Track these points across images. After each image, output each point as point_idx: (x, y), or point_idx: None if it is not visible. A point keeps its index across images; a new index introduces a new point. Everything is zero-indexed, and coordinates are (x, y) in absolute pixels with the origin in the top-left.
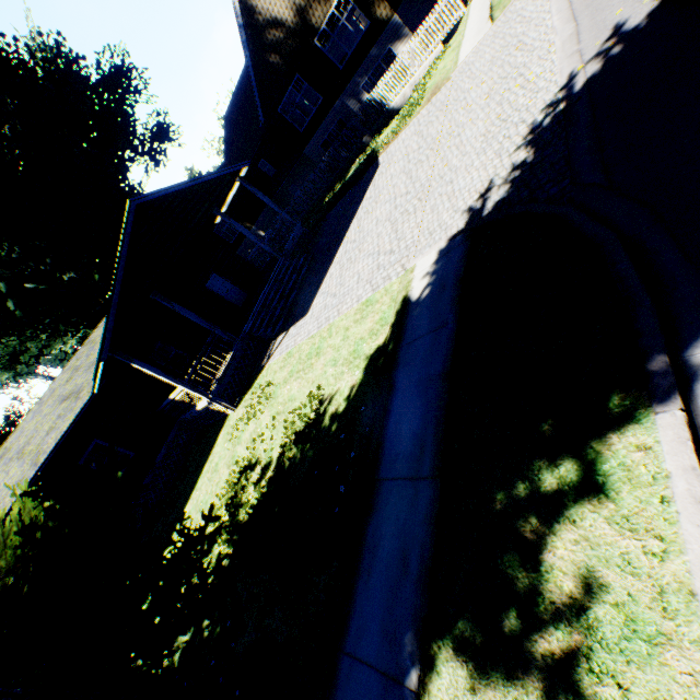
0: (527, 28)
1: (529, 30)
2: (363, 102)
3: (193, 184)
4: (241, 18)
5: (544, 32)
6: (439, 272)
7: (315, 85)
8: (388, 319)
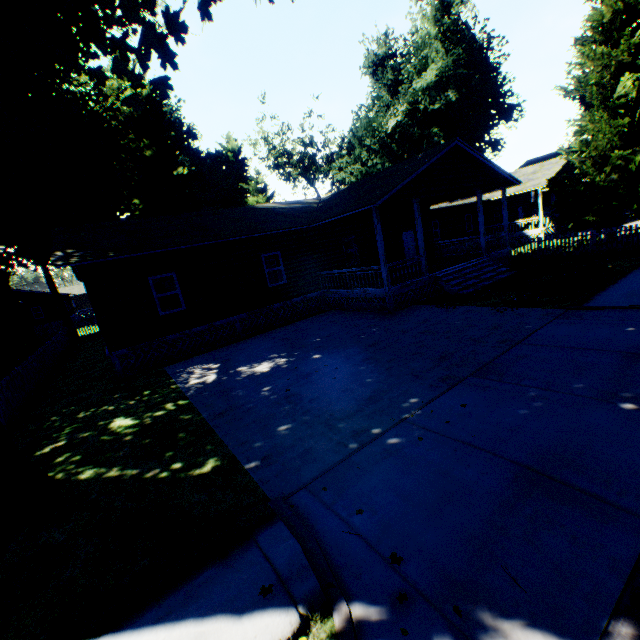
0: None
1: None
2: None
3: None
4: None
5: None
6: None
7: None
8: None
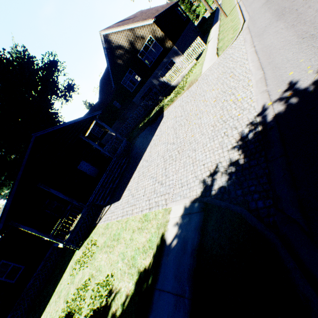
0: (235, 65)
1: (237, 67)
2: (160, 81)
3: (69, 124)
4: (104, 44)
5: (244, 71)
6: (183, 229)
7: (138, 73)
8: (153, 245)
